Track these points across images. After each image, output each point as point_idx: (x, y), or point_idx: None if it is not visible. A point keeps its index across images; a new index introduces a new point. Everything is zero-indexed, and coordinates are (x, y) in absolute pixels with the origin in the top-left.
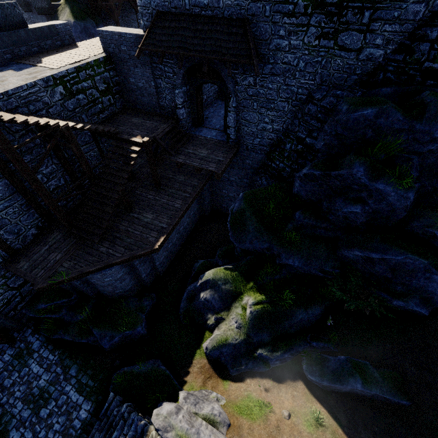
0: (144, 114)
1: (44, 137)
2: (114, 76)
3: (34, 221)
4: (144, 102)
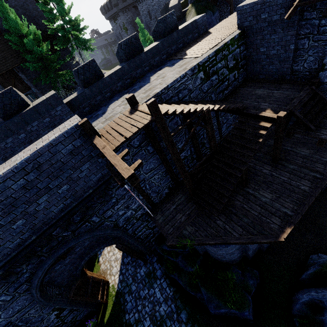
0: (268, 84)
1: (184, 119)
2: (243, 50)
3: (168, 183)
4: (270, 70)
